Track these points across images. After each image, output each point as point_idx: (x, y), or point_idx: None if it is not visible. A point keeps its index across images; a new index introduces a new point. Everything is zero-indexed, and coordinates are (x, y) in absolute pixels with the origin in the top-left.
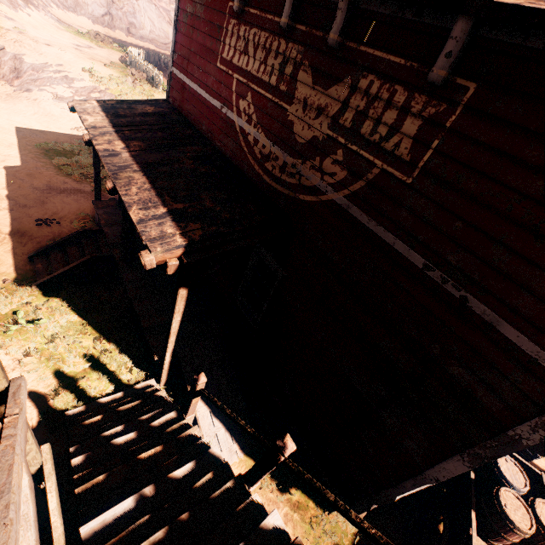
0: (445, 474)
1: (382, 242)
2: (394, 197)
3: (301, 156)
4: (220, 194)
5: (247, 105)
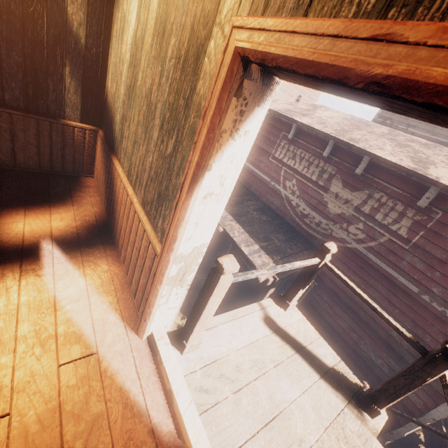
0: (439, 415)
1: (390, 275)
2: (397, 253)
3: (333, 220)
4: (280, 236)
5: (292, 185)
